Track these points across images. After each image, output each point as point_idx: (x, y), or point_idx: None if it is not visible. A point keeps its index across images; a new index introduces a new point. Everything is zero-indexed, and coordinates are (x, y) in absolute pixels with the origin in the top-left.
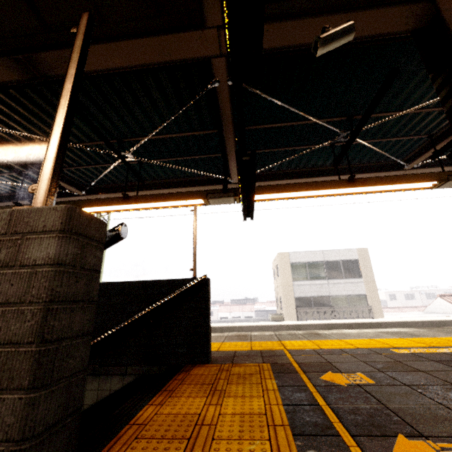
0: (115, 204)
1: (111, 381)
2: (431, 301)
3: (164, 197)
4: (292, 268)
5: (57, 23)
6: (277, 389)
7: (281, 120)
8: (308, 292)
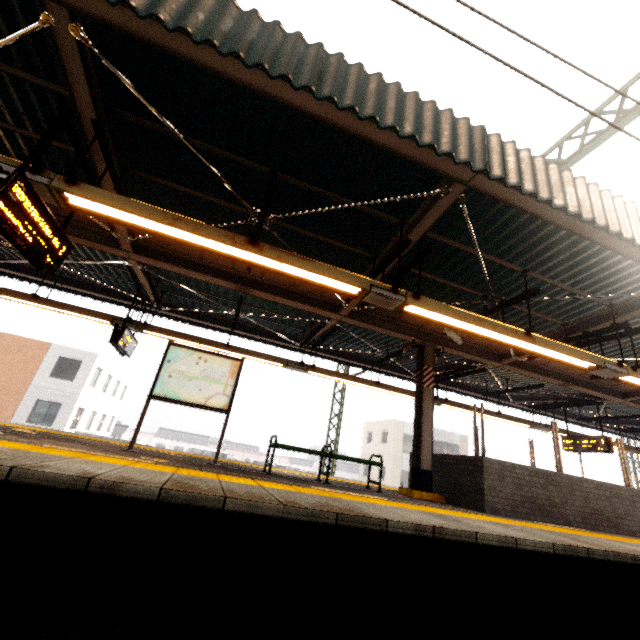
0: (492, 416)
1: None
2: None
3: (516, 419)
4: (403, 439)
5: (583, 376)
6: None
7: None
8: None
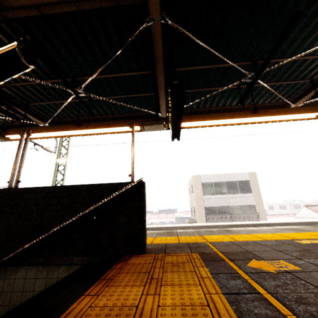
0: (69, 129)
1: (59, 270)
2: (297, 210)
3: (108, 124)
4: (202, 186)
5: None
6: (212, 277)
7: (201, 64)
8: (214, 203)
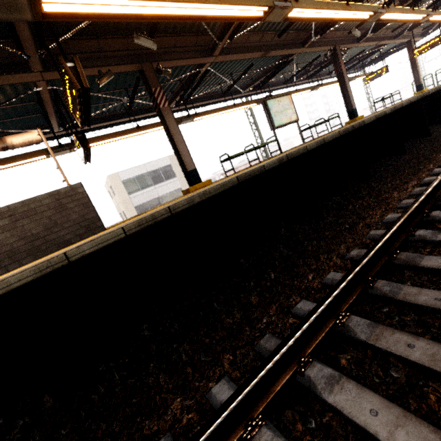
0: None
1: None
2: None
3: (9, 160)
4: (124, 185)
5: None
6: None
7: None
8: (144, 199)
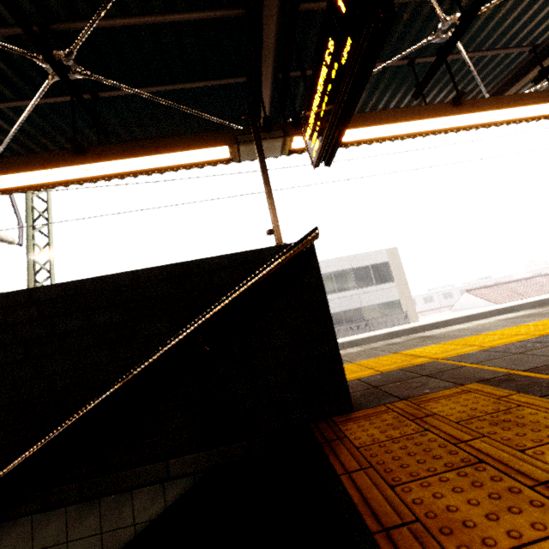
0: (58, 164)
1: (134, 503)
2: (448, 301)
3: (156, 145)
4: None
5: None
6: None
7: None
8: (338, 307)
